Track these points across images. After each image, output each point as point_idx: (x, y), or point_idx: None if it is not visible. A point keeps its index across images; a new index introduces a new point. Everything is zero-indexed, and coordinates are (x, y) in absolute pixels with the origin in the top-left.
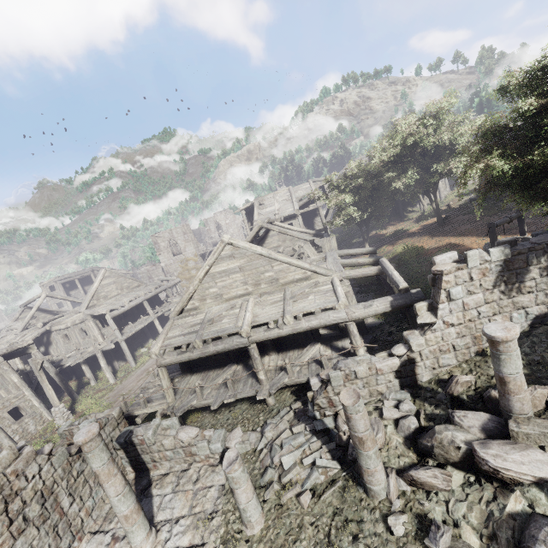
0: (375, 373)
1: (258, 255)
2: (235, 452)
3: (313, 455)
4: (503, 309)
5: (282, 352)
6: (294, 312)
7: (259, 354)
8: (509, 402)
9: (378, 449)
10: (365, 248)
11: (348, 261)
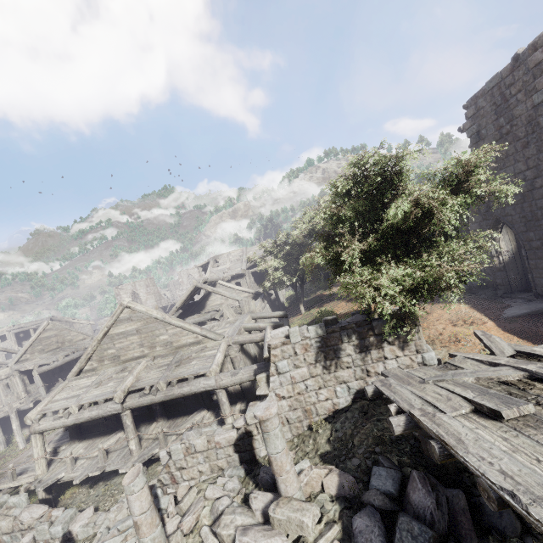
0: (215, 447)
1: (153, 319)
2: (29, 537)
3: (129, 542)
4: (327, 383)
5: (173, 418)
6: (169, 378)
7: (132, 421)
8: (277, 483)
9: (185, 535)
10: (276, 312)
11: (251, 325)
